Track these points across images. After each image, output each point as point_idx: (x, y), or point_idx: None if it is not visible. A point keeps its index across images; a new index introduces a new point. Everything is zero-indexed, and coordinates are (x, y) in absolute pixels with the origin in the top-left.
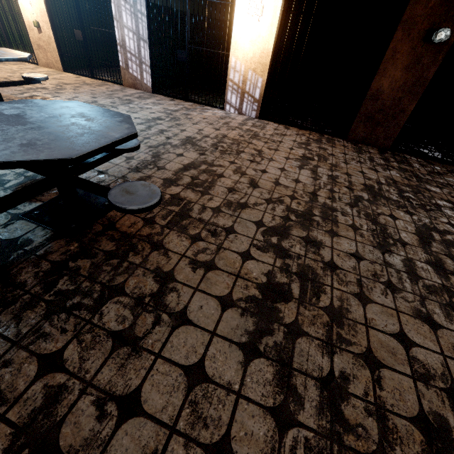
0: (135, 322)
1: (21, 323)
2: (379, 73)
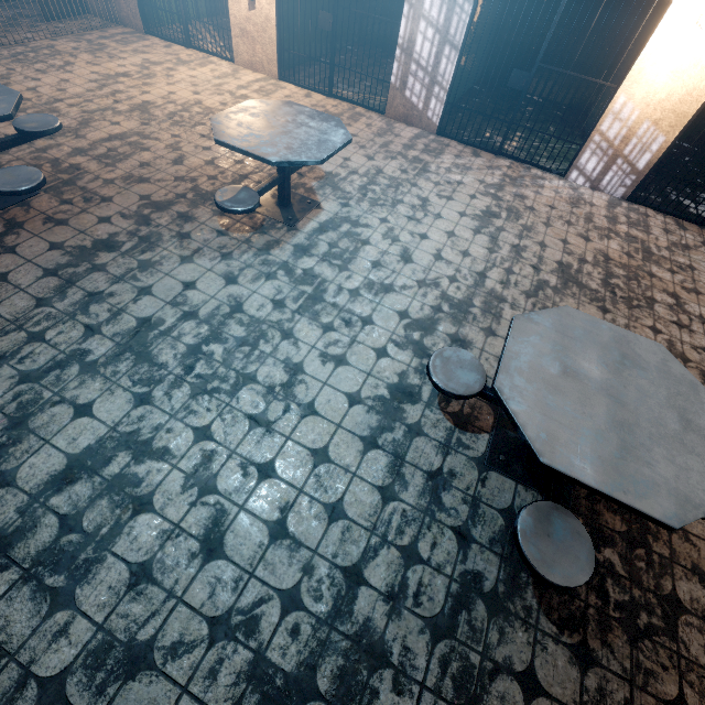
0: None
1: (616, 653)
2: None
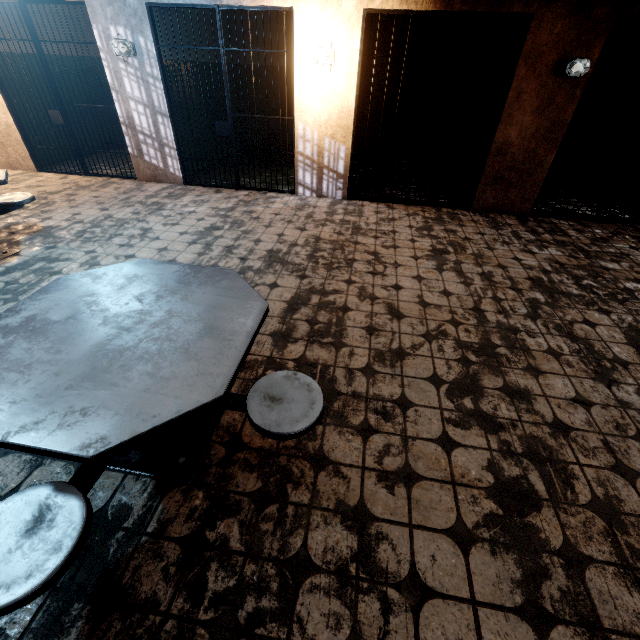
0: (355, 619)
1: None
2: (502, 121)
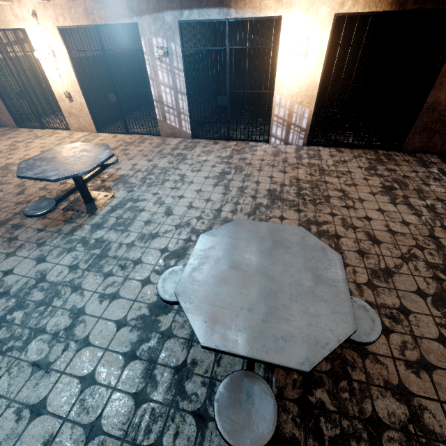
0: None
1: None
2: (435, 87)
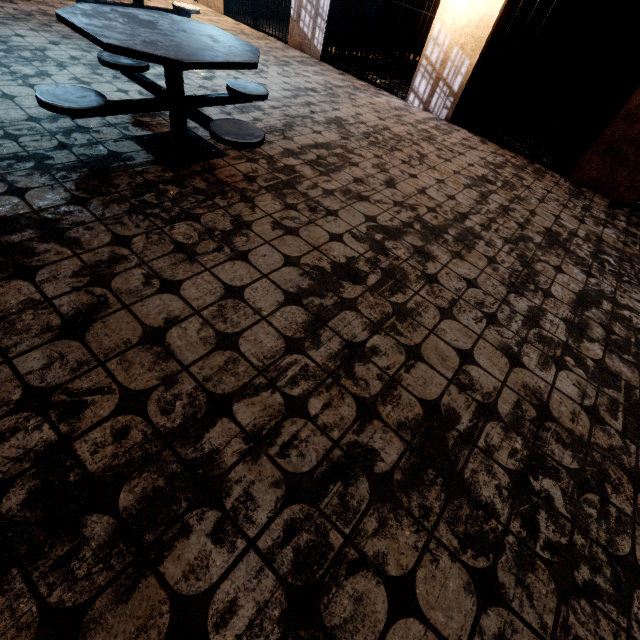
0: (198, 243)
1: (107, 210)
2: None
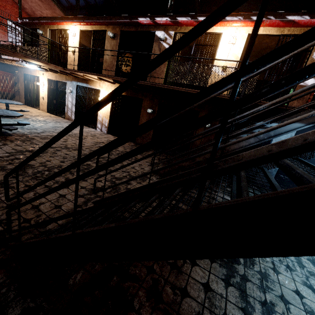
0: None
1: None
2: (140, 120)
